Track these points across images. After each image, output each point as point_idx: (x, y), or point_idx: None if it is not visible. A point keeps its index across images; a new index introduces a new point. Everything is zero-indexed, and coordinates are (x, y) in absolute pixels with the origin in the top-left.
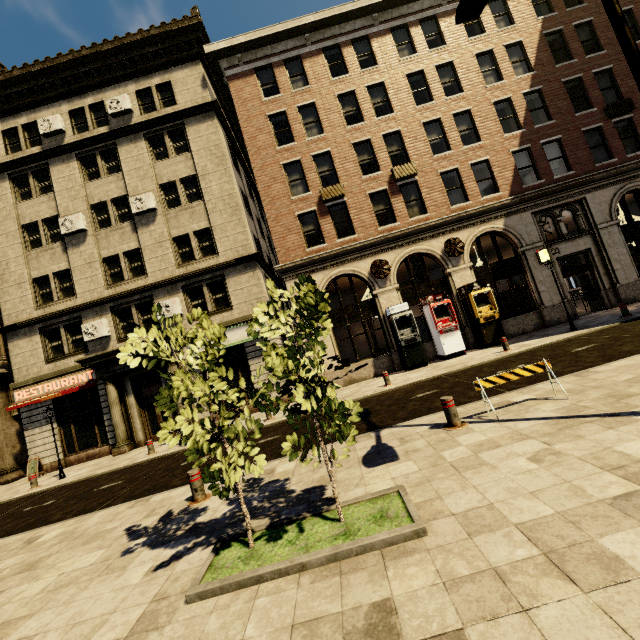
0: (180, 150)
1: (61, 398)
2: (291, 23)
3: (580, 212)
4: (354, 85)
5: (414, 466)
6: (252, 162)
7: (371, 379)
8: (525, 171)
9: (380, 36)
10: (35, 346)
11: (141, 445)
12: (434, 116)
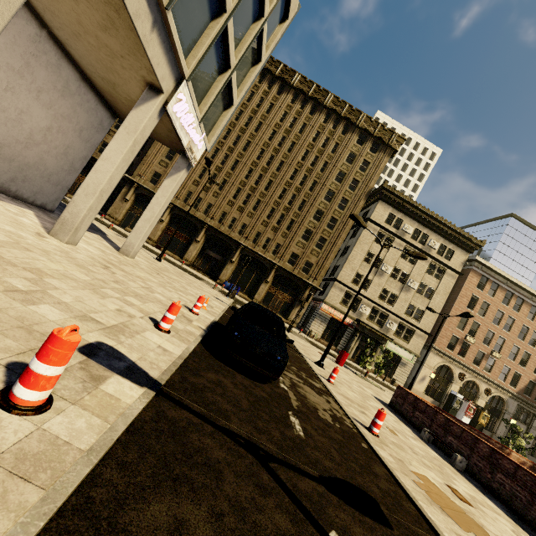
0: (436, 275)
1: (333, 318)
2: (508, 275)
3: (531, 417)
4: (506, 311)
5: None
6: (455, 304)
7: None
8: (527, 389)
9: (527, 304)
10: (340, 294)
11: (349, 359)
12: (519, 346)
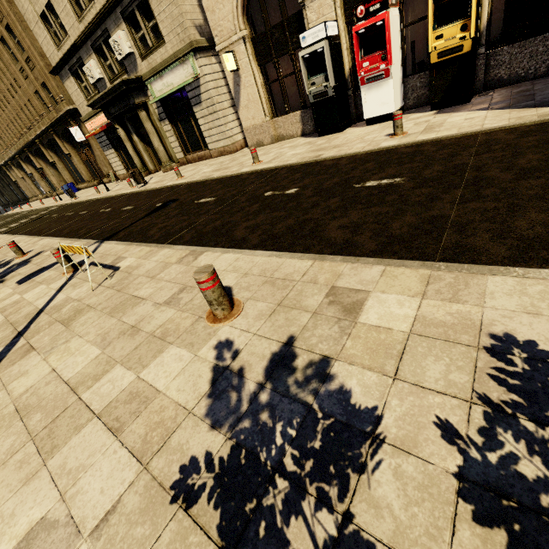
0: None
1: (108, 131)
2: None
3: None
4: None
5: (1, 297)
6: None
7: (295, 139)
8: None
9: None
10: (75, 87)
11: (153, 173)
12: None
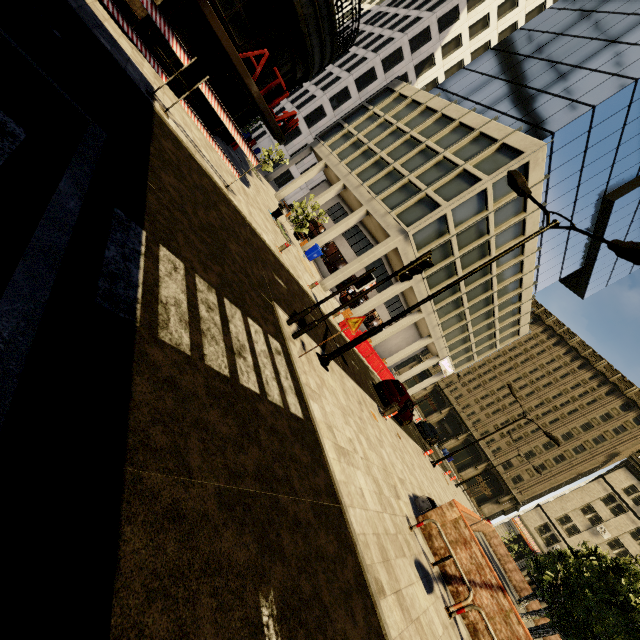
0: None
1: (522, 536)
2: None
3: None
4: None
5: None
6: None
7: None
8: None
9: None
10: (539, 521)
11: None
12: None
